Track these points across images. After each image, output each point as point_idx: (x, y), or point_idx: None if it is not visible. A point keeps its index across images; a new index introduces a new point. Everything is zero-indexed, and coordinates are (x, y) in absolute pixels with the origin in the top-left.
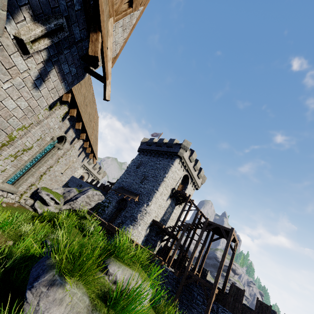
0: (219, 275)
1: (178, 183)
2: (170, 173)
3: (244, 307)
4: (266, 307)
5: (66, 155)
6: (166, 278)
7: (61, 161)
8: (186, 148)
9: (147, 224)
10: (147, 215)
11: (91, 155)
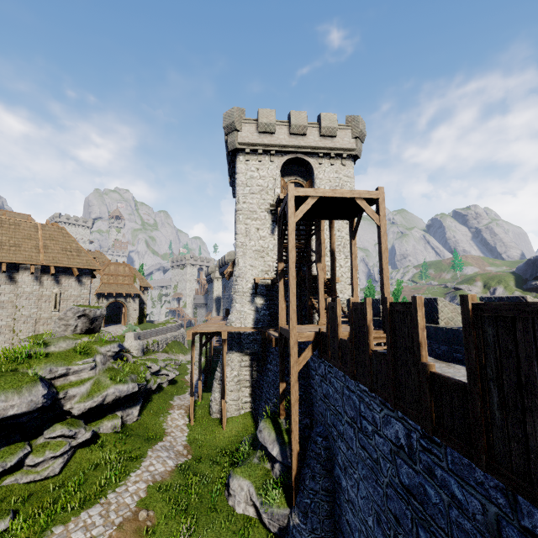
0: (289, 304)
1: (275, 190)
2: (240, 191)
3: (341, 342)
4: (362, 313)
5: (21, 296)
6: (277, 358)
7: (20, 304)
8: (232, 127)
9: (248, 293)
10: (239, 280)
11: (74, 272)
